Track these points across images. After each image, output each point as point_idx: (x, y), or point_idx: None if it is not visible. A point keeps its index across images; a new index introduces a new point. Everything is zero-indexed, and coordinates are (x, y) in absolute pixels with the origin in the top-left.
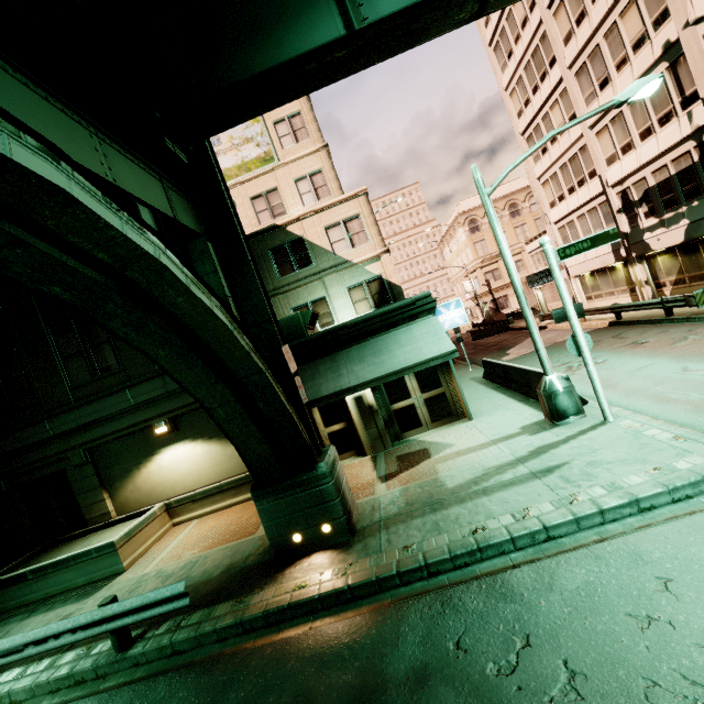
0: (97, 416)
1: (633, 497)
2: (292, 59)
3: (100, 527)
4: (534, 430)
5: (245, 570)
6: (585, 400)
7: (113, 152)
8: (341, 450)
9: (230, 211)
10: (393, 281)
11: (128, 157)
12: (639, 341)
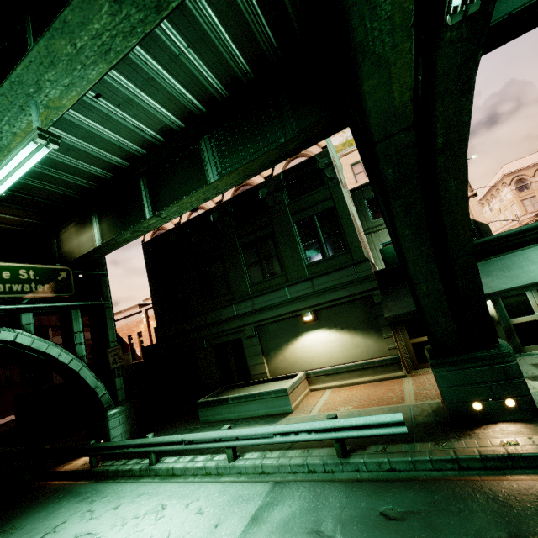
0: (265, 304)
1: None
2: (512, 14)
3: (260, 381)
4: None
5: (421, 424)
6: None
7: None
8: None
9: None
10: (479, 220)
11: None
12: None
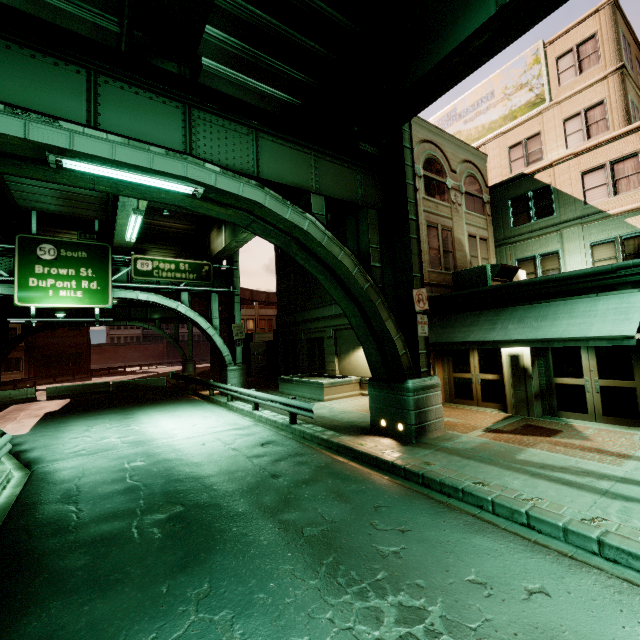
0: (341, 312)
1: None
2: (435, 64)
3: (330, 376)
4: None
5: (355, 426)
6: None
7: (323, 162)
8: (488, 398)
9: (405, 183)
10: None
11: (333, 162)
12: None
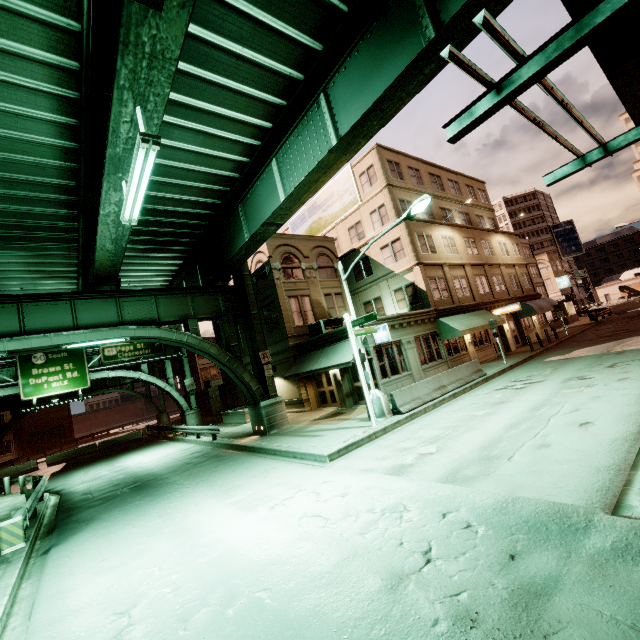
0: None
1: (292, 450)
2: (230, 259)
3: None
4: (364, 419)
5: (248, 433)
6: (401, 412)
7: (196, 297)
8: (334, 401)
9: (247, 295)
10: (421, 287)
11: (203, 295)
12: (589, 376)
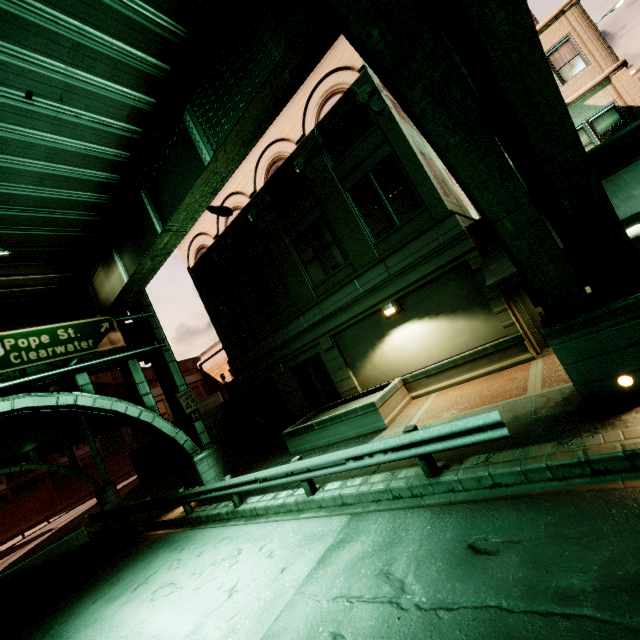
0: (335, 307)
1: None
2: None
3: (351, 399)
4: None
5: (544, 420)
6: None
7: None
8: None
9: None
10: (635, 103)
11: None
12: None
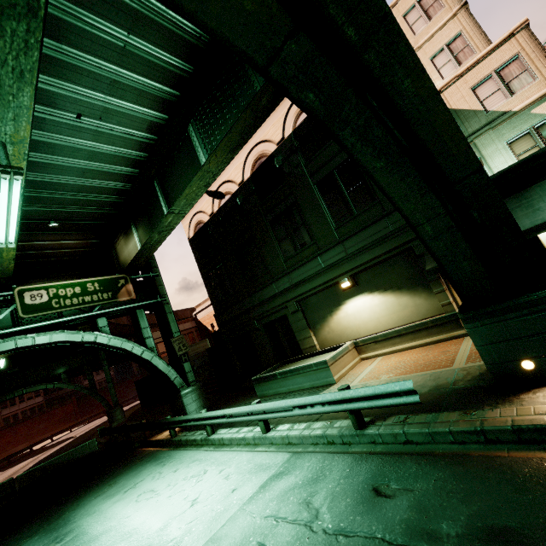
0: (301, 278)
1: None
2: None
3: (310, 355)
4: None
5: (459, 391)
6: None
7: None
8: None
9: None
10: None
11: None
12: None
